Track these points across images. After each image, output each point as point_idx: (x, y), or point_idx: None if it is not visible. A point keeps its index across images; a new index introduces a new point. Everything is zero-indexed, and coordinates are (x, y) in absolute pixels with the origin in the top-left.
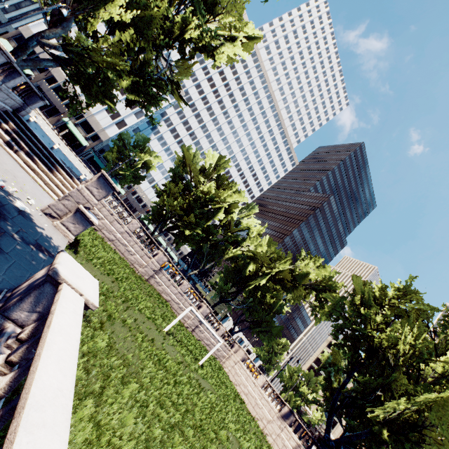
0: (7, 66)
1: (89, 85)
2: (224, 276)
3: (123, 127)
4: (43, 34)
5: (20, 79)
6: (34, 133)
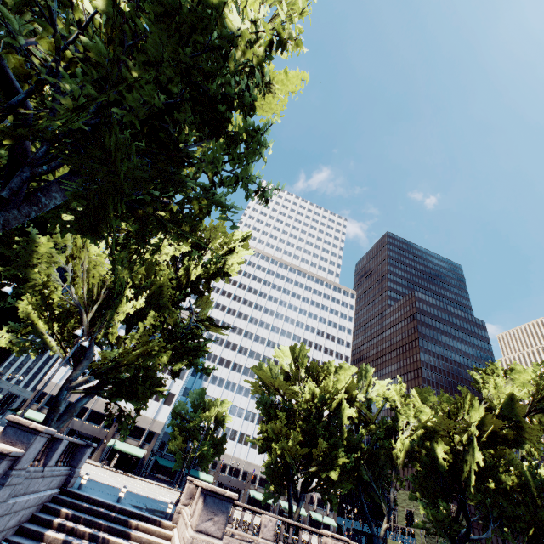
0: (46, 443)
1: (133, 390)
2: (422, 495)
3: (172, 400)
4: (70, 378)
5: (62, 445)
6: (93, 498)
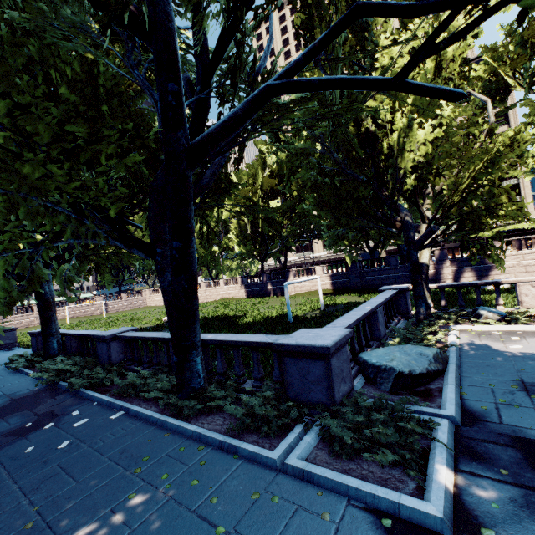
0: None
1: None
2: None
3: None
4: None
5: None
6: None
